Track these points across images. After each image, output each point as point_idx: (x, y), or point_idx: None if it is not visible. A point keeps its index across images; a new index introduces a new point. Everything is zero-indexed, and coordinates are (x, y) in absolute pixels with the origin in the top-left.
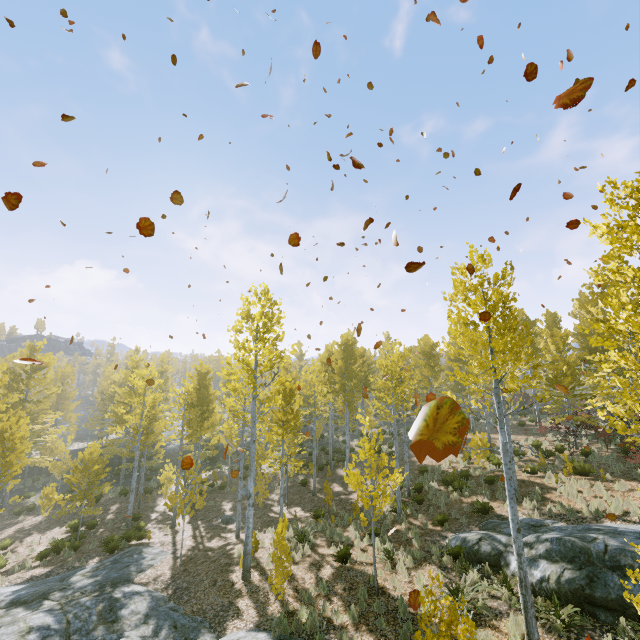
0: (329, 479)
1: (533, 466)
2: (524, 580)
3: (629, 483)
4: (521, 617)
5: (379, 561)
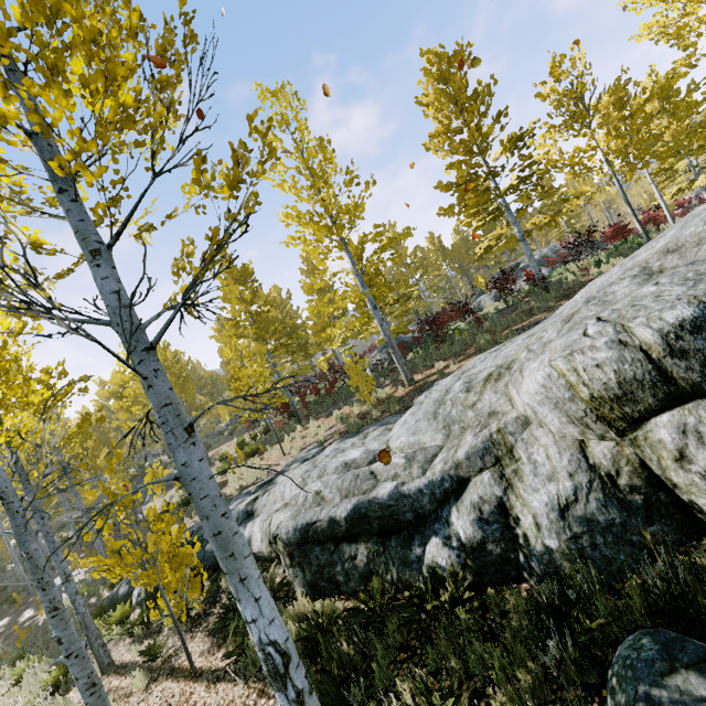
0: (23, 608)
1: (223, 466)
2: (83, 622)
3: (277, 446)
4: (120, 645)
5: (6, 693)
